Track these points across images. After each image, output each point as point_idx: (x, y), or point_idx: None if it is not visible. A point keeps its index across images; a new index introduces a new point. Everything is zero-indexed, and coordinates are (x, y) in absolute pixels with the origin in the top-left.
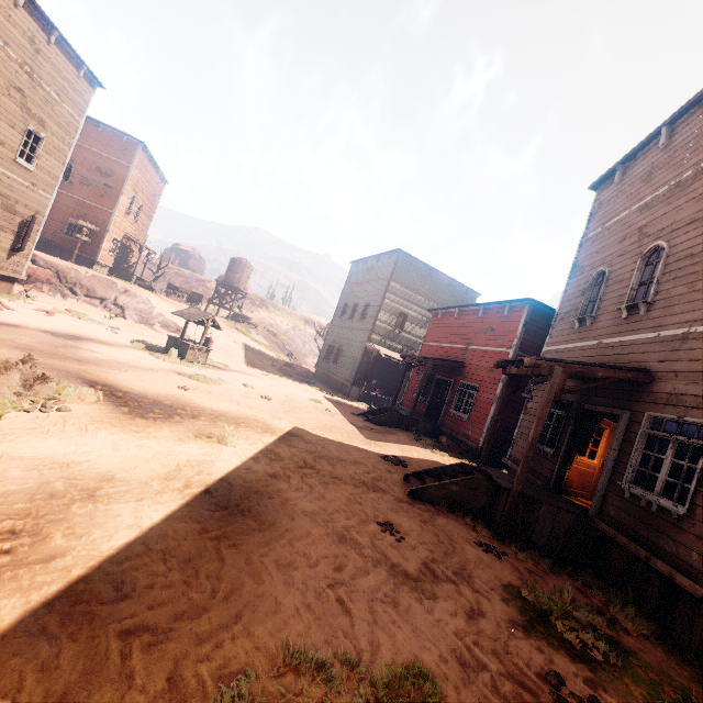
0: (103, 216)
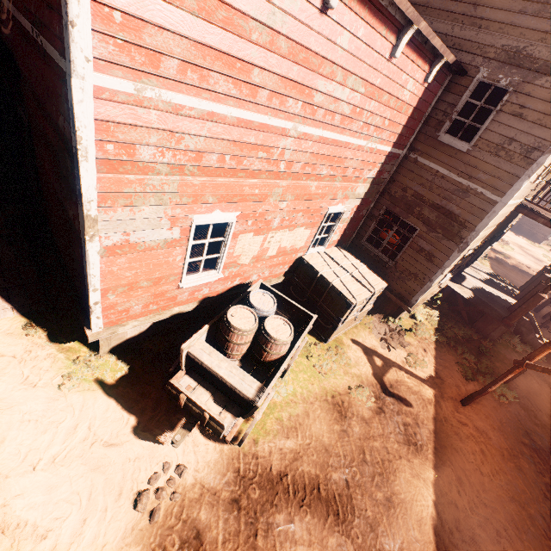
0: None
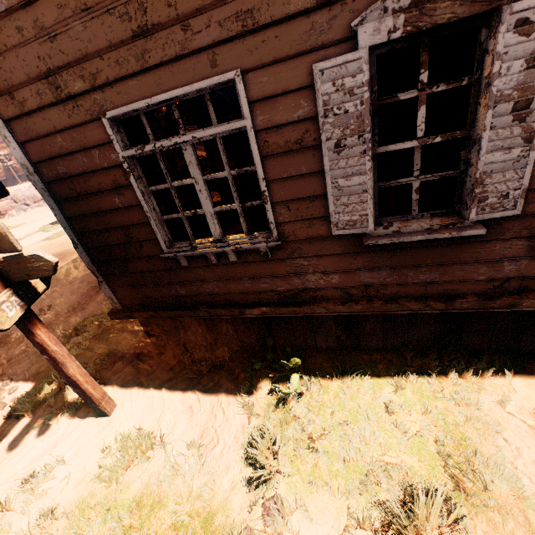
0: None
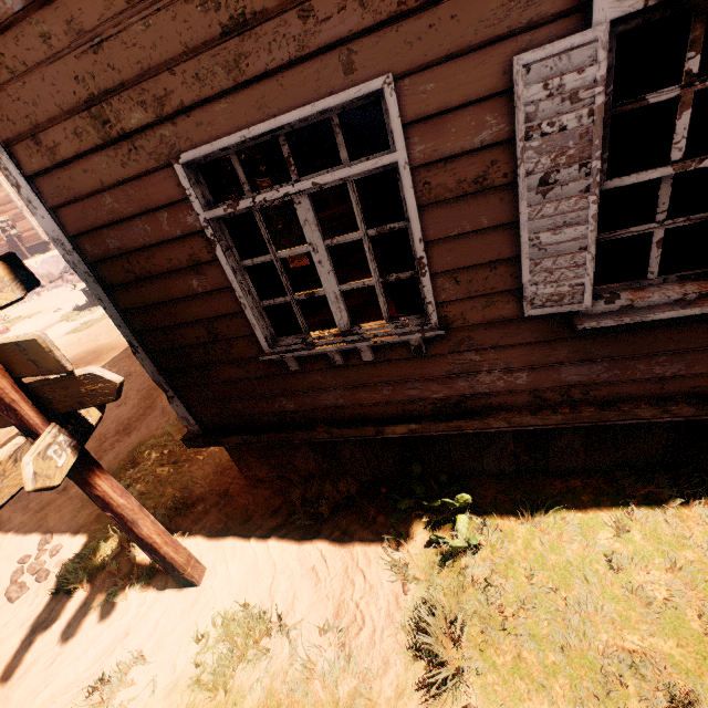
0: (5, 200)
